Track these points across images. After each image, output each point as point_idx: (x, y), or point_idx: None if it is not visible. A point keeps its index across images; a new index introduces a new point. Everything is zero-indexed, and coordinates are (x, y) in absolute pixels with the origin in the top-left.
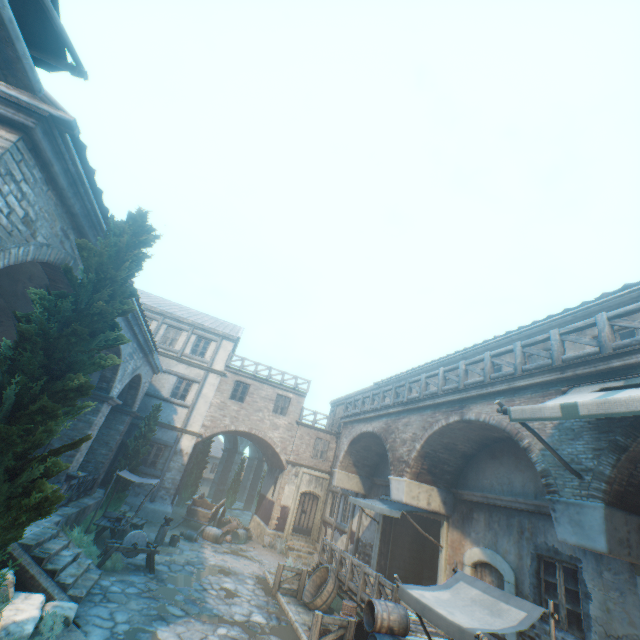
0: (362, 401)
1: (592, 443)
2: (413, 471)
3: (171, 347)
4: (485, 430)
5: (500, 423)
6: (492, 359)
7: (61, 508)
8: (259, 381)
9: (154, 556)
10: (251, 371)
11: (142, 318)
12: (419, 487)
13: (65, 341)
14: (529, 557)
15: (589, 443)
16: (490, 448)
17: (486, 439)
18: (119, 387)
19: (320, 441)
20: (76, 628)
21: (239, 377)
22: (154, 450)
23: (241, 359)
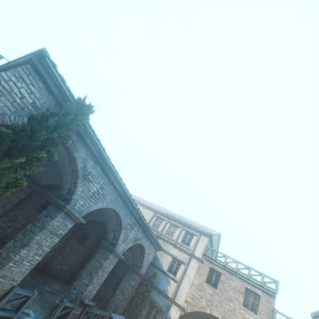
0: None
1: None
2: None
3: (170, 237)
4: None
5: None
6: None
7: None
8: (228, 271)
9: None
10: (221, 261)
11: (131, 198)
12: None
13: None
14: None
15: None
16: None
17: None
18: (123, 246)
19: None
20: None
21: (212, 265)
22: (153, 311)
23: (213, 250)
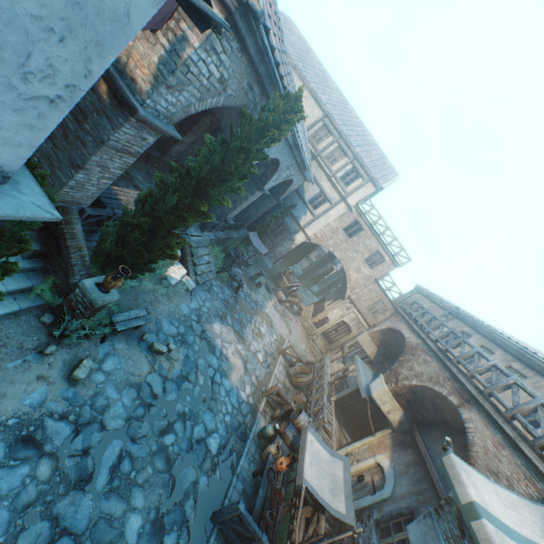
0: (423, 312)
1: None
2: (395, 389)
3: (330, 165)
4: None
5: (472, 444)
6: (539, 407)
7: (219, 231)
8: (371, 231)
9: (240, 288)
10: (371, 220)
11: (301, 148)
12: (390, 400)
13: (207, 181)
14: (406, 504)
15: None
16: None
17: None
18: (272, 184)
19: (381, 304)
20: (189, 295)
21: (359, 219)
22: (280, 228)
23: (371, 206)
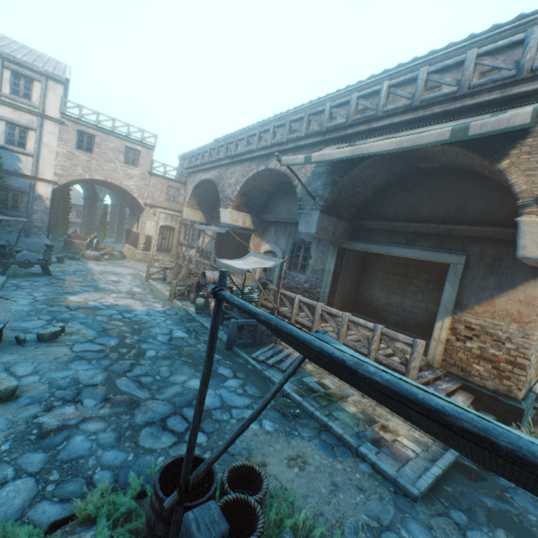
0: (202, 155)
1: (325, 181)
2: (235, 205)
3: None
4: (281, 177)
5: (286, 171)
6: (291, 124)
7: None
8: (104, 133)
9: (48, 267)
10: (93, 121)
11: None
12: (238, 215)
13: None
14: (291, 245)
15: (324, 181)
16: (284, 189)
17: (282, 183)
18: None
19: (172, 189)
20: (6, 300)
21: (81, 127)
22: (11, 196)
23: (78, 107)
